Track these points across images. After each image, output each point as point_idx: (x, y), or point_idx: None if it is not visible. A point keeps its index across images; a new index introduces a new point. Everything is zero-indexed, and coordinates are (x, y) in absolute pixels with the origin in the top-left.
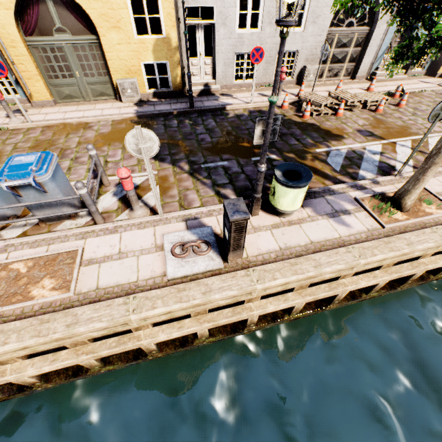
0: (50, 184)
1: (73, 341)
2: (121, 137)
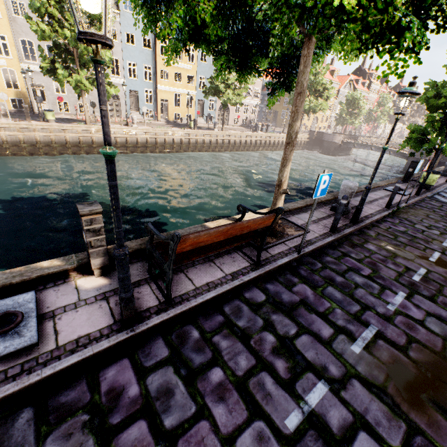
0: None
1: None
2: None
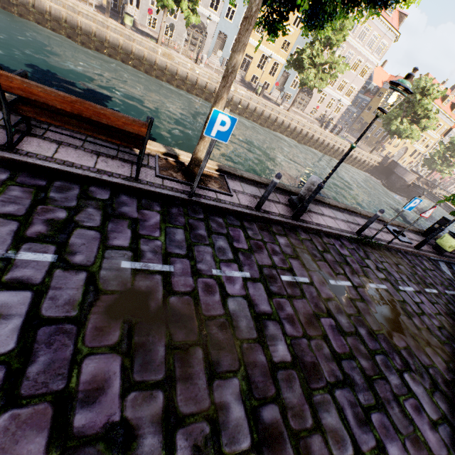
0: None
1: (65, 3)
2: (89, 4)
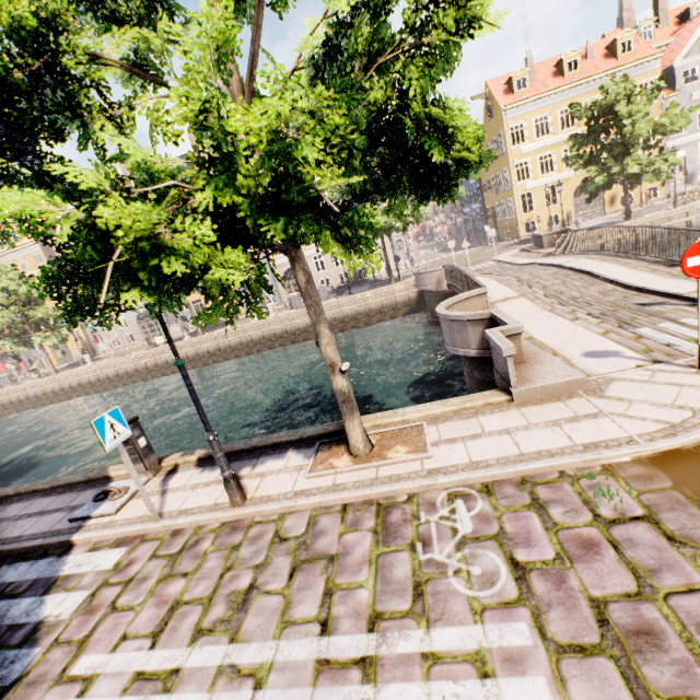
0: (7, 377)
1: None
2: None
